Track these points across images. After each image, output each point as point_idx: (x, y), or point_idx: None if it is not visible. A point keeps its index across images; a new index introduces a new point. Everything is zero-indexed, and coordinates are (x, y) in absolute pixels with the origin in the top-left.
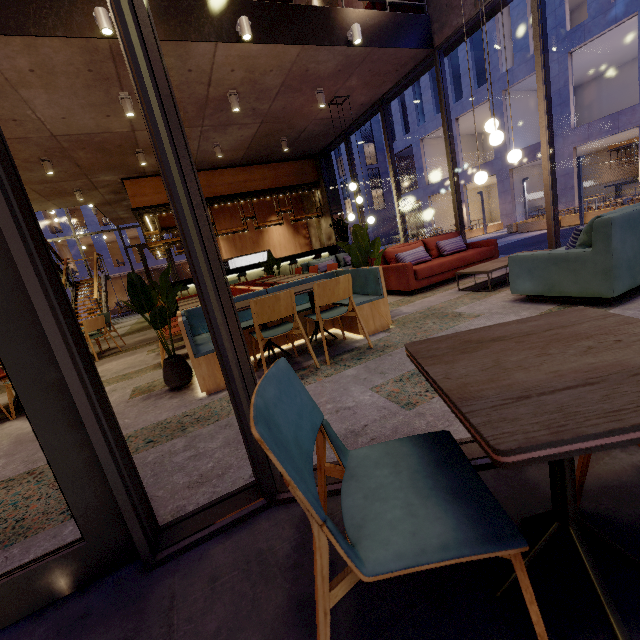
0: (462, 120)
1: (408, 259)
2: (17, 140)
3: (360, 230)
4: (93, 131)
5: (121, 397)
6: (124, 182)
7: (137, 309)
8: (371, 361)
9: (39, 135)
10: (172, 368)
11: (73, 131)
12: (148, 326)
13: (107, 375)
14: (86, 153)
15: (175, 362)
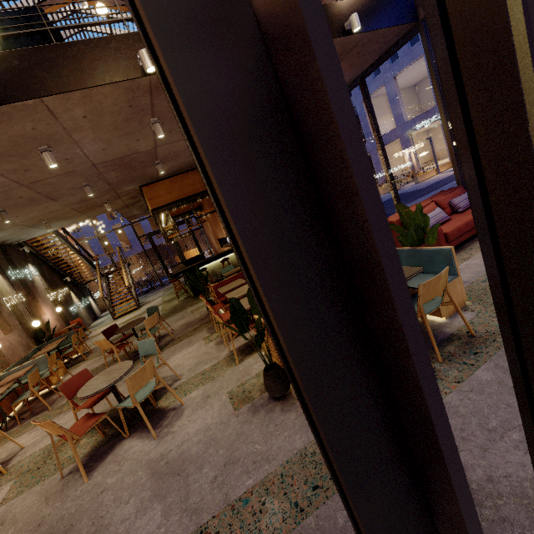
0: (399, 77)
1: (431, 222)
2: (66, 174)
3: (404, 209)
4: (124, 154)
5: (223, 407)
6: (142, 189)
7: (239, 330)
8: (496, 357)
9: (83, 167)
10: (275, 379)
11: (109, 158)
12: (178, 306)
13: (184, 373)
14: (116, 173)
15: (276, 373)
